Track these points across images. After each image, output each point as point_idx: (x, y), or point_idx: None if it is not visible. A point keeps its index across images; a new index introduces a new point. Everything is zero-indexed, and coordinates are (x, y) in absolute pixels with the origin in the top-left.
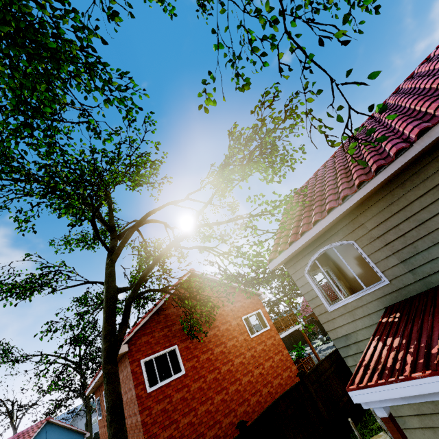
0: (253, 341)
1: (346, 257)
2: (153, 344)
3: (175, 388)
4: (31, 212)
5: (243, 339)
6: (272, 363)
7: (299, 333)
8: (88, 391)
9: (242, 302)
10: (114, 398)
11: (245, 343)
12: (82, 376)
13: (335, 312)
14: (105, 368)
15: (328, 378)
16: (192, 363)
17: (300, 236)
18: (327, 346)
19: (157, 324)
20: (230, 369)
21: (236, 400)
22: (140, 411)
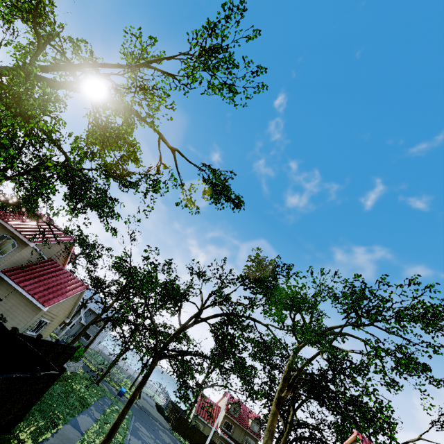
0: None
1: None
2: None
3: None
4: None
5: None
6: None
7: None
8: None
9: None
10: None
11: None
12: None
13: None
14: None
15: None
16: None
17: None
18: None
19: None
20: None
21: None
22: None
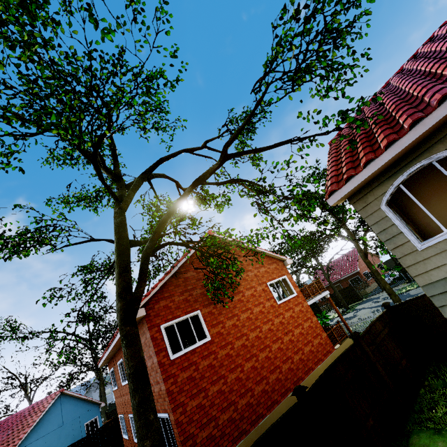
0: (280, 308)
1: (417, 196)
2: (174, 309)
3: (201, 355)
4: (15, 146)
5: (270, 305)
6: (302, 330)
7: (312, 307)
8: (101, 362)
9: (266, 267)
10: (137, 363)
11: (273, 310)
12: (93, 351)
13: (429, 250)
14: (123, 330)
15: (383, 341)
16: (217, 329)
17: (383, 150)
18: (345, 318)
19: (176, 287)
20: (259, 336)
21: (267, 367)
22: (164, 380)
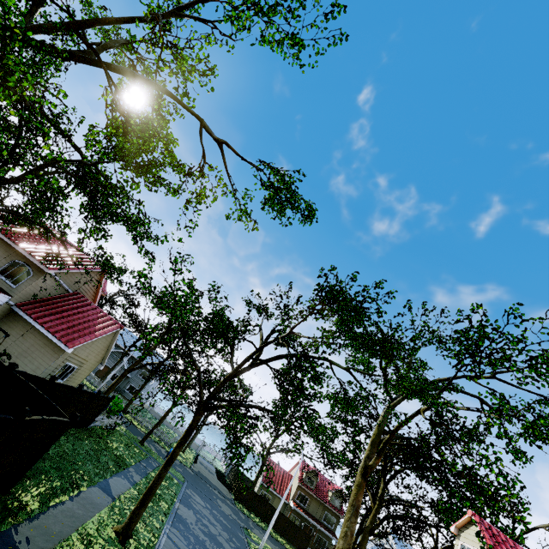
0: None
1: None
2: None
3: None
4: None
5: None
6: None
7: None
8: None
9: None
10: None
11: None
12: None
13: None
14: None
15: None
16: None
17: None
18: None
19: None
20: None
21: None
22: None
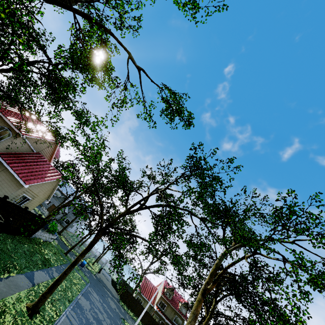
0: None
1: None
2: None
3: None
4: None
5: None
6: None
7: None
8: None
9: None
10: None
11: None
12: None
13: None
14: None
15: None
16: None
17: None
18: None
19: None
20: None
21: None
22: None
